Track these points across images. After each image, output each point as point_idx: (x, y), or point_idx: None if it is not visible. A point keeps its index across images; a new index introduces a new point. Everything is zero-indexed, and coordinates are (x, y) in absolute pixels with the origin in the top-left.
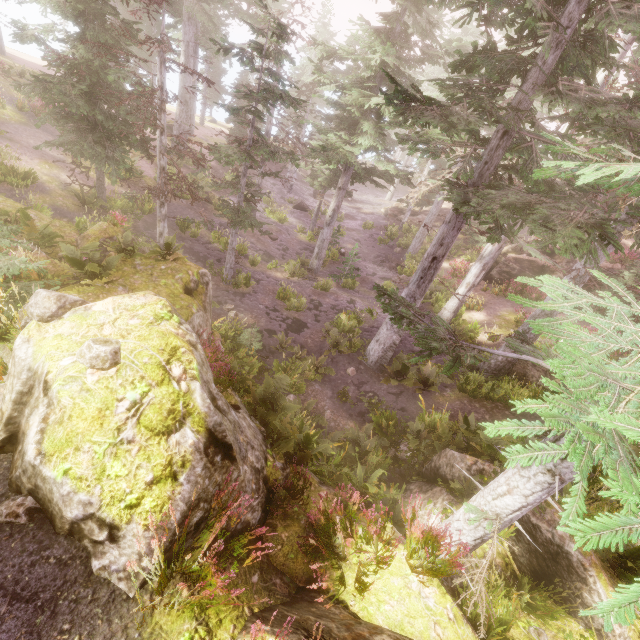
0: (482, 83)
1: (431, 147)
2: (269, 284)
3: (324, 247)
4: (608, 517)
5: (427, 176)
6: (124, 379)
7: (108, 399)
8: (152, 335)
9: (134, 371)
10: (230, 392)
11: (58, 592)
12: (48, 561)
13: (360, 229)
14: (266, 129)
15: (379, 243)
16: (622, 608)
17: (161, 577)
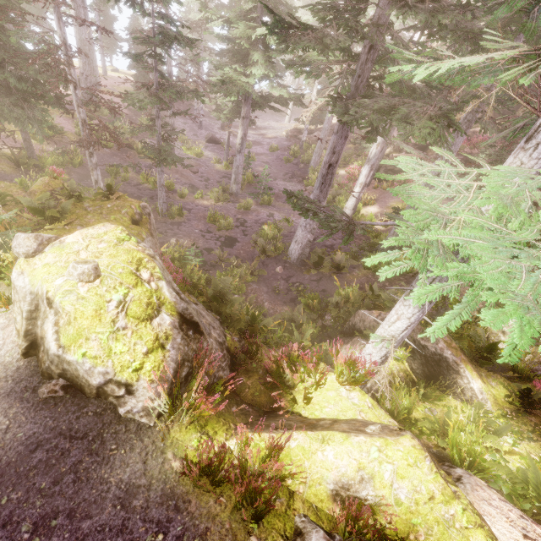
0: (346, 4)
1: (313, 68)
2: (199, 211)
3: (239, 172)
4: (432, 286)
5: (316, 96)
6: (107, 286)
7: (100, 302)
8: (119, 253)
9: (113, 280)
10: (187, 295)
11: (101, 430)
12: (88, 414)
13: (267, 153)
14: (168, 71)
15: (285, 162)
16: (440, 329)
17: (169, 410)
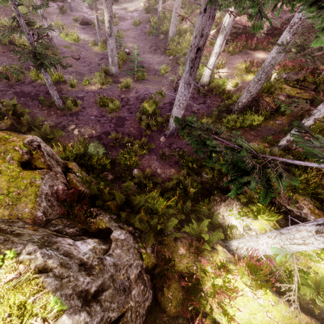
0: None
1: None
2: (90, 98)
3: (114, 55)
4: None
5: None
6: None
7: None
8: None
9: None
10: (98, 219)
11: None
12: None
13: (132, 27)
14: None
15: (148, 35)
16: None
17: None
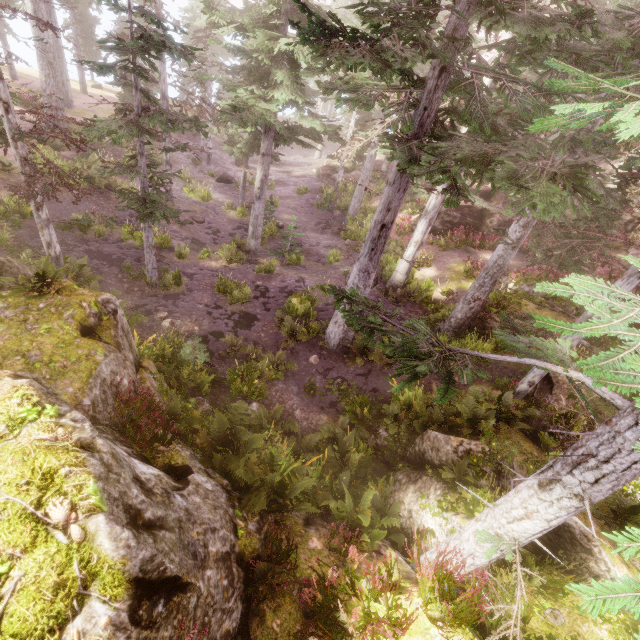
0: (410, 7)
1: (361, 95)
2: (205, 277)
3: (259, 224)
4: None
5: (355, 128)
6: None
7: None
8: (3, 463)
9: None
10: (174, 449)
11: None
12: None
13: (294, 195)
14: (161, 90)
15: (317, 208)
16: None
17: None
